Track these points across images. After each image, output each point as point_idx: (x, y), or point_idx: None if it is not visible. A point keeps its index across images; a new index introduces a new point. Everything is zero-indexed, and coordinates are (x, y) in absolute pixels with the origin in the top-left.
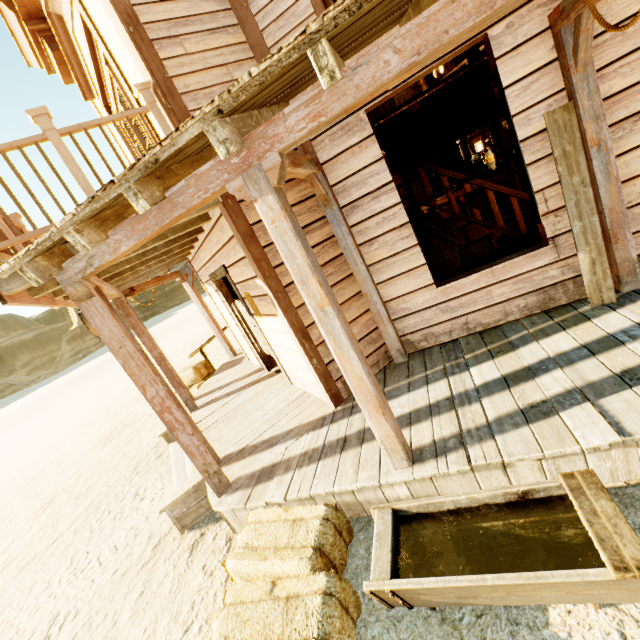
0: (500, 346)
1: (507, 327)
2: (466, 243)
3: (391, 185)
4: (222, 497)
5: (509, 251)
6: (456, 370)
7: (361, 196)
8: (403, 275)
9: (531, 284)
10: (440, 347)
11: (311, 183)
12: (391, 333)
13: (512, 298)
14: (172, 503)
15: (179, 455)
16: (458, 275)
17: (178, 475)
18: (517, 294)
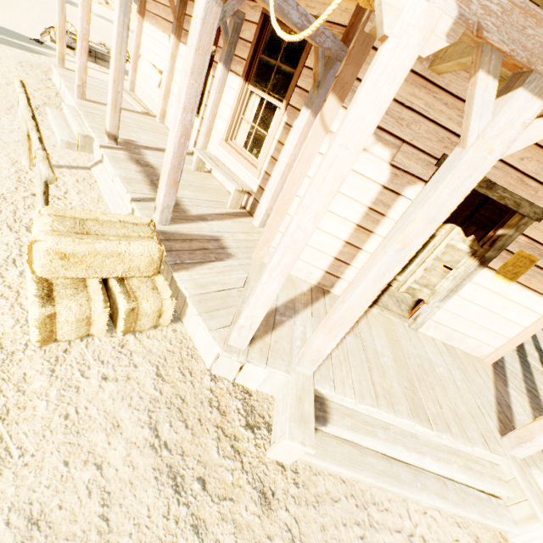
0: None
1: None
2: None
3: None
4: None
5: None
6: None
7: None
8: None
9: None
10: None
11: None
12: None
13: None
14: None
15: (374, 464)
16: None
17: (436, 493)
18: None
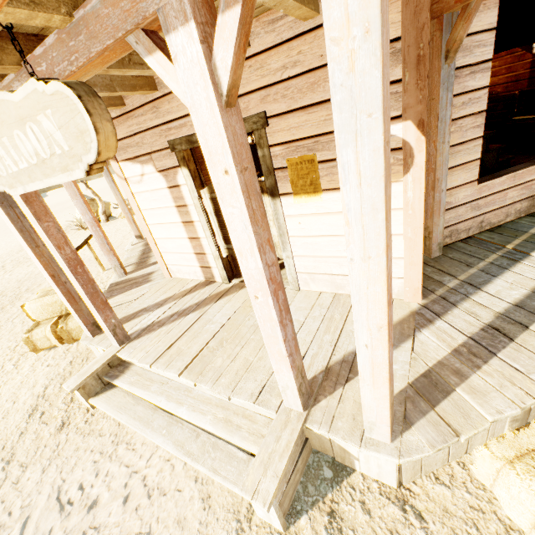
0: (531, 237)
1: (511, 226)
2: (484, 151)
3: (489, 64)
4: (394, 440)
5: (505, 165)
6: (518, 256)
7: (463, 66)
8: (460, 167)
9: (529, 191)
10: (464, 242)
11: (469, 14)
12: (441, 225)
13: (515, 202)
14: (278, 484)
15: (137, 411)
16: (482, 177)
17: (174, 440)
18: (519, 199)
